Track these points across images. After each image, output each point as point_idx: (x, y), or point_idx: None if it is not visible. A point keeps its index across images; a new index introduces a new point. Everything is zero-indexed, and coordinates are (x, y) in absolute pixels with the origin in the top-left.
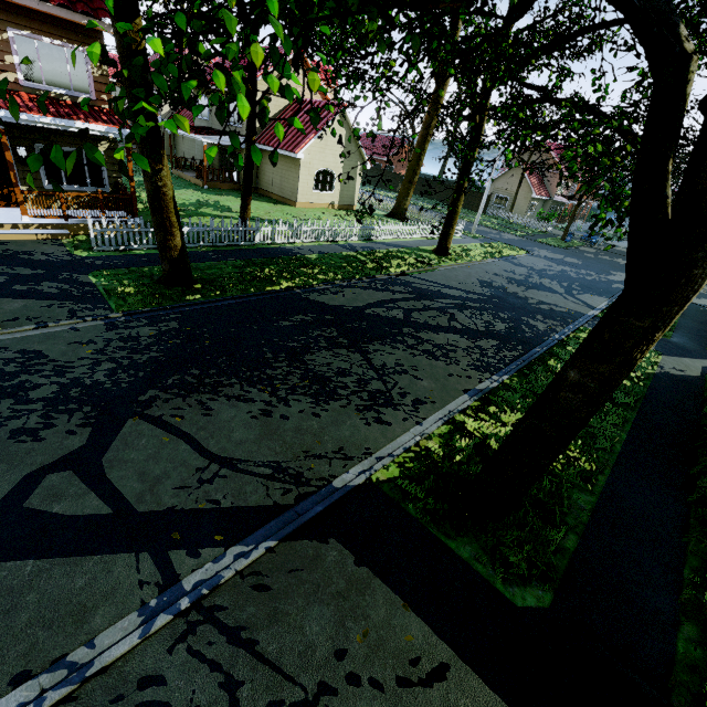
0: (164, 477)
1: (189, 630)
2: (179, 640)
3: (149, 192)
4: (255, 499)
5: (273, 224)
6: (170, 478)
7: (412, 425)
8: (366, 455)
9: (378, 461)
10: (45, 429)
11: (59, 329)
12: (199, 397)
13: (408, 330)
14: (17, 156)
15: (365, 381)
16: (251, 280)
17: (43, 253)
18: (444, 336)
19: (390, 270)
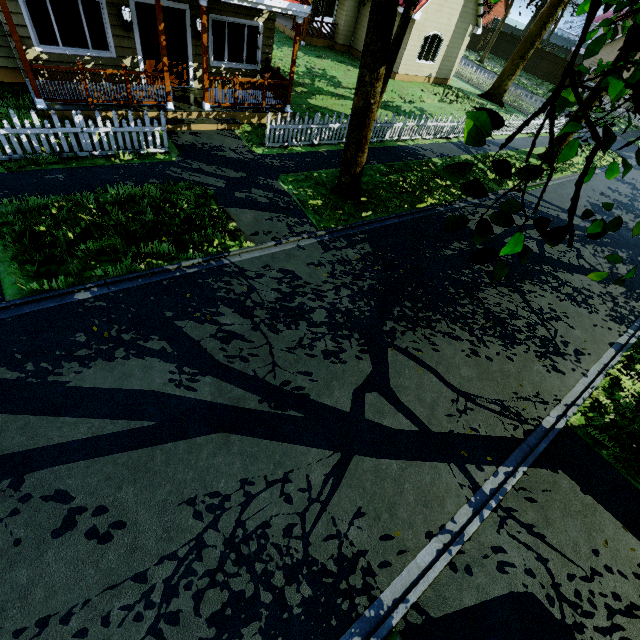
0: (435, 405)
1: (502, 521)
2: (500, 526)
3: (358, 108)
4: (499, 431)
5: (405, 120)
6: (439, 406)
7: (580, 376)
8: (556, 401)
9: (566, 408)
10: (341, 352)
11: (290, 247)
12: (422, 331)
13: (547, 268)
14: (193, 28)
15: (532, 326)
16: (401, 193)
17: (230, 149)
18: (578, 278)
19: (508, 183)
